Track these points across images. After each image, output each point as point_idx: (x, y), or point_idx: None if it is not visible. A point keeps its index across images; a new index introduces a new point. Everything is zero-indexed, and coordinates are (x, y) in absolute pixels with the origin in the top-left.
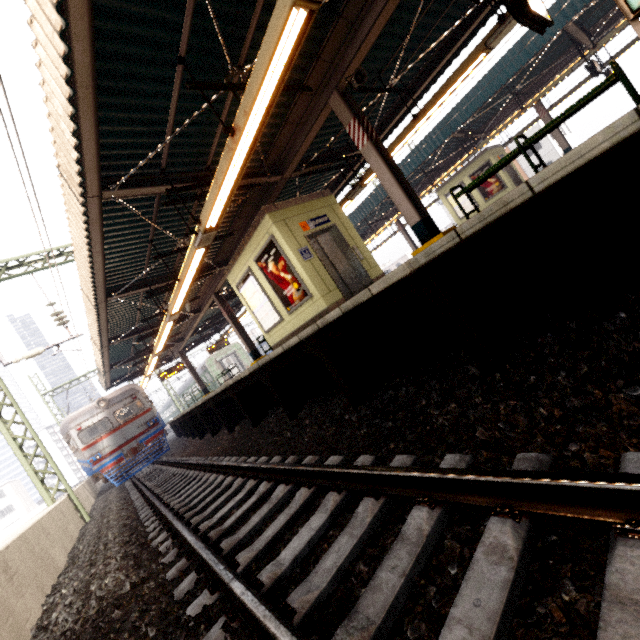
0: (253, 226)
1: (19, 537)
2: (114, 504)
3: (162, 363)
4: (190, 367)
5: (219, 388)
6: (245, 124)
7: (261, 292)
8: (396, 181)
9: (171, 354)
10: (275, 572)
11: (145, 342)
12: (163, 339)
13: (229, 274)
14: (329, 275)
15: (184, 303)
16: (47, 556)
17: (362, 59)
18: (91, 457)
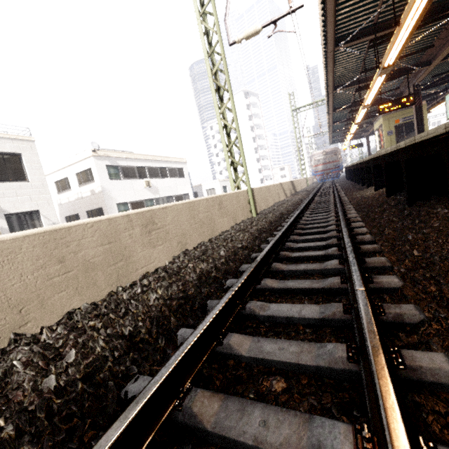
0: (379, 117)
1: (299, 179)
2: (314, 185)
3: (357, 138)
4: (368, 145)
5: (345, 167)
6: (358, 116)
7: (378, 138)
8: (416, 124)
9: (363, 135)
10: (321, 191)
11: (348, 131)
12: (349, 137)
13: (374, 125)
14: (395, 143)
15: (363, 124)
16: (301, 185)
17: (422, 79)
18: (314, 170)
